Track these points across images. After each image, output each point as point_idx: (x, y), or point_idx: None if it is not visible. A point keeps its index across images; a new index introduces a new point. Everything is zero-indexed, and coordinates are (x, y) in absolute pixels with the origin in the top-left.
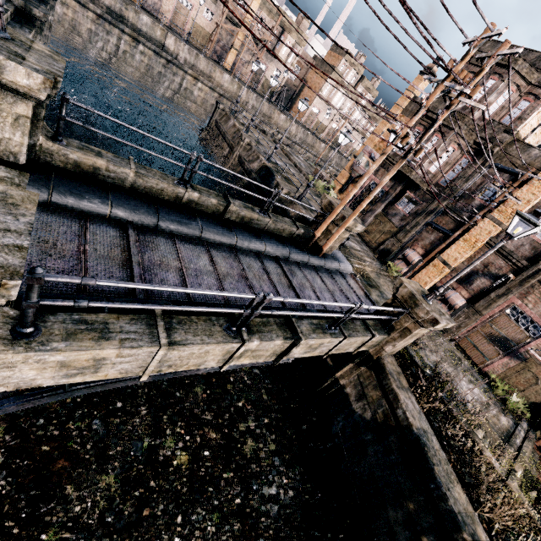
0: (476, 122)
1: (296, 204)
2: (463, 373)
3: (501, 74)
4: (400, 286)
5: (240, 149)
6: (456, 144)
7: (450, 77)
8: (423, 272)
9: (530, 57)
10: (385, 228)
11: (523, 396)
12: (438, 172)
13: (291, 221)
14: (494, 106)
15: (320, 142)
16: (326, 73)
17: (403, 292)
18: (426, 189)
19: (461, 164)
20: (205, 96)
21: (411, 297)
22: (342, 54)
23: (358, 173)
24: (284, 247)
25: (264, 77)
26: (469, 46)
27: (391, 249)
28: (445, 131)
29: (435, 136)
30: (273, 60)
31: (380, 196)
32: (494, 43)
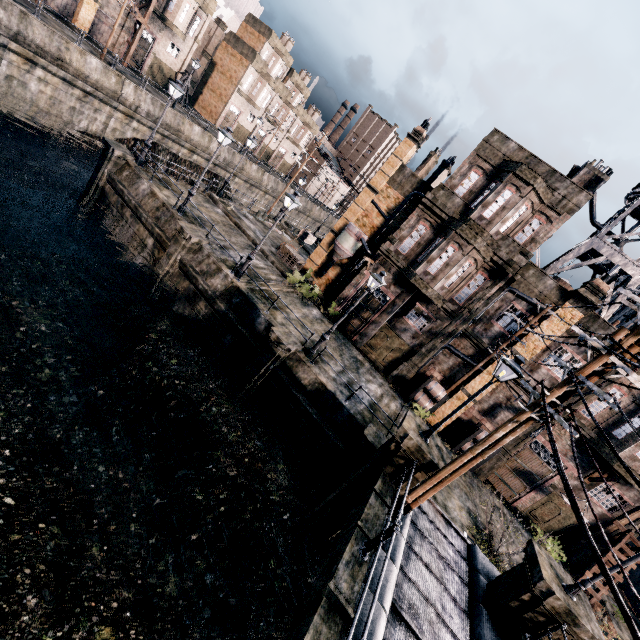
0: (493, 238)
1: (309, 367)
2: (516, 539)
3: (519, 188)
4: (547, 591)
5: (182, 251)
6: (473, 259)
7: (619, 351)
8: (447, 405)
9: (541, 169)
10: (394, 345)
11: (548, 526)
12: (453, 287)
13: (375, 495)
14: (510, 220)
15: (251, 163)
16: (245, 59)
17: (556, 605)
18: (441, 306)
19: (475, 279)
20: (55, 93)
21: (568, 613)
22: (265, 34)
23: (343, 258)
24: (391, 568)
25: (152, 53)
26: (637, 308)
27: (408, 376)
28: (463, 243)
29: (451, 246)
30: (164, 28)
31: (382, 302)
32: (503, 138)
